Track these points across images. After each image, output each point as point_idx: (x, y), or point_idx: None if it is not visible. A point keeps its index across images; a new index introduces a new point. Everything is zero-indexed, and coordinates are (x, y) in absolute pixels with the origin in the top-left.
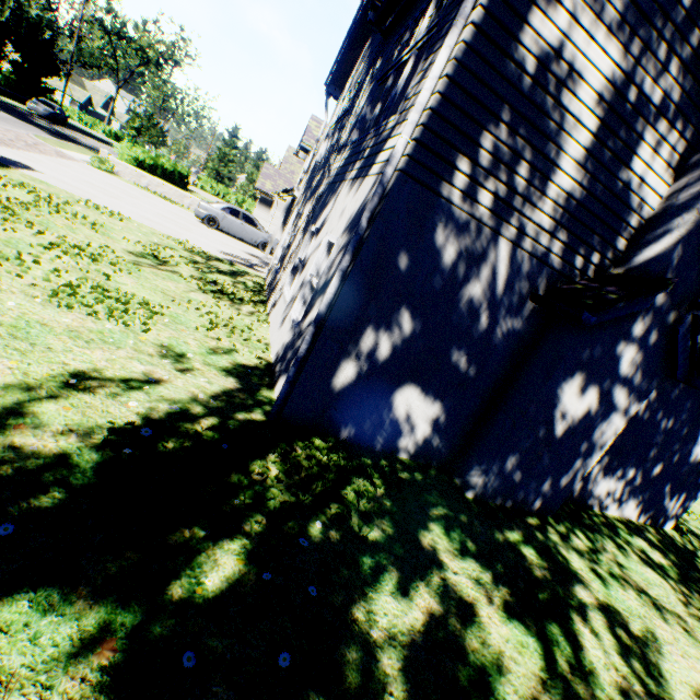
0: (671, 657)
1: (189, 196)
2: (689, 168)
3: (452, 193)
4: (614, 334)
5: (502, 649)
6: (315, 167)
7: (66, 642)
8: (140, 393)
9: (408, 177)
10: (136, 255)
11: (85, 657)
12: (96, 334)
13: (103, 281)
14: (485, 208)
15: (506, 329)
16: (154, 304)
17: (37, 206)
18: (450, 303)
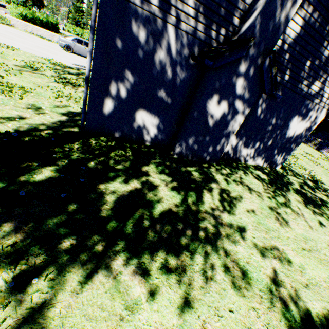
0: (244, 202)
1: (56, 35)
2: None
3: None
4: (230, 72)
5: (163, 197)
6: None
7: None
8: (15, 122)
9: None
10: (20, 67)
11: None
12: None
13: None
14: (155, 6)
15: (182, 77)
16: (27, 88)
17: None
18: (150, 65)
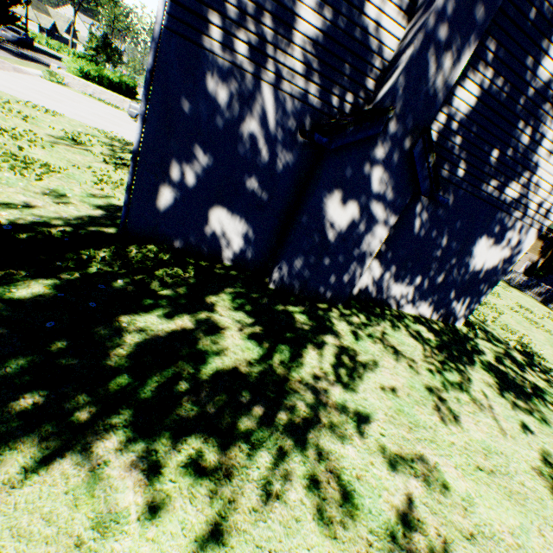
0: (379, 373)
1: (127, 101)
2: (417, 10)
3: (212, 44)
4: (359, 157)
5: (230, 348)
6: None
7: None
8: (16, 210)
9: (172, 33)
10: (56, 138)
11: None
12: None
13: (16, 151)
14: (243, 57)
15: (286, 161)
16: (55, 167)
17: None
18: (233, 140)
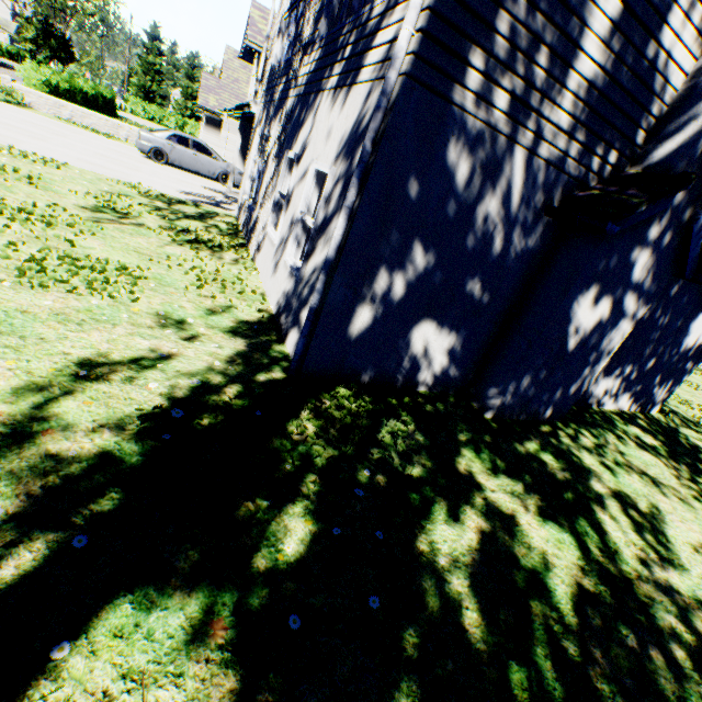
0: (673, 525)
1: (124, 125)
2: None
3: (464, 97)
4: (630, 240)
5: (545, 549)
6: (272, 74)
7: (179, 632)
8: (155, 372)
9: (415, 83)
10: (91, 210)
11: (202, 641)
12: (85, 313)
13: (67, 249)
14: (500, 112)
15: (520, 249)
16: (133, 268)
17: None
18: (463, 229)
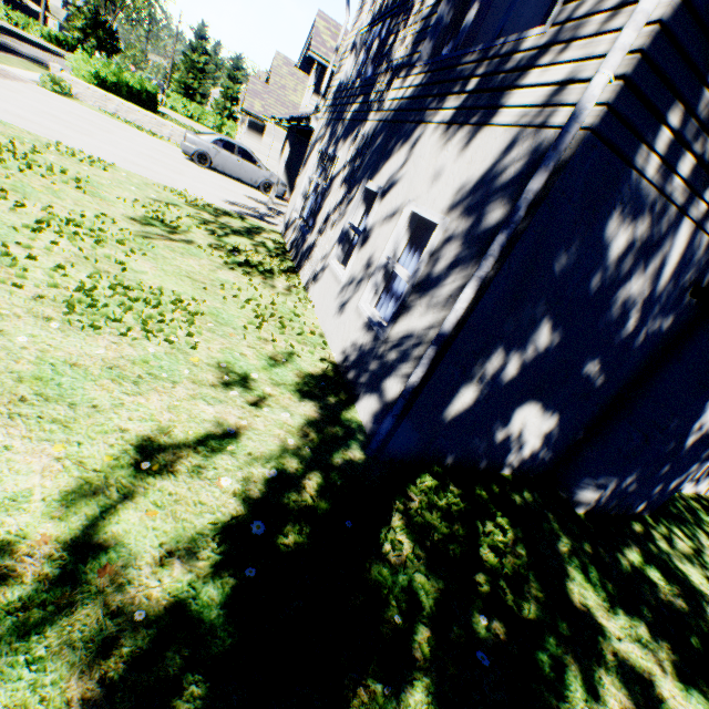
0: None
1: (168, 124)
2: None
3: (647, 159)
4: None
5: None
6: (342, 90)
7: None
8: (224, 456)
9: (598, 140)
10: (139, 222)
11: None
12: (141, 365)
13: (118, 273)
14: (680, 179)
15: (652, 330)
16: (187, 299)
17: (1, 160)
18: (600, 307)
